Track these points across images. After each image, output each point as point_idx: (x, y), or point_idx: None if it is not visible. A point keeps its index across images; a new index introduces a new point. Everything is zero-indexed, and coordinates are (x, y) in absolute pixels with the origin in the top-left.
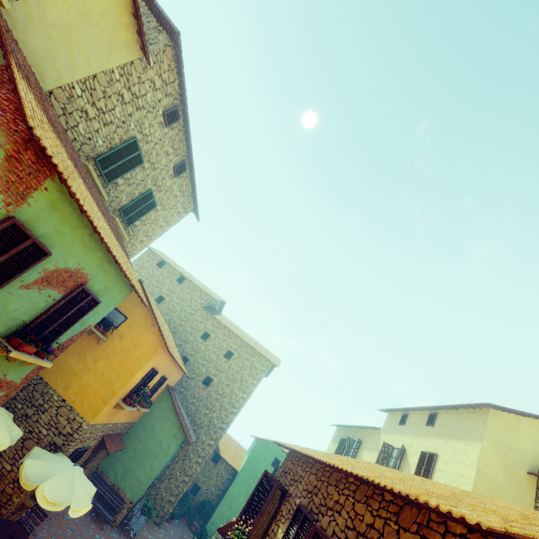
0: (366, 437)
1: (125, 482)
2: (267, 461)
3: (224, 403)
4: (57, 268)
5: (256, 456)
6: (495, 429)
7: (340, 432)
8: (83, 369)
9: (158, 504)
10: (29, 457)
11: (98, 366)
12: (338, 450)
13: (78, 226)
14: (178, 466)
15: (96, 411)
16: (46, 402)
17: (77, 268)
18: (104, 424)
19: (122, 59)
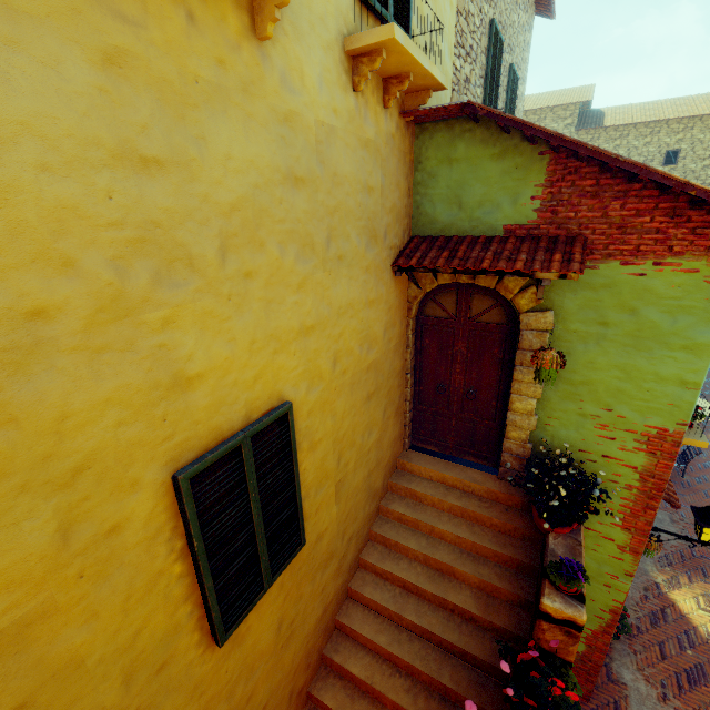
0: None
1: None
2: None
3: None
4: None
5: None
6: None
7: None
8: None
9: None
10: None
11: None
12: None
13: None
14: None
15: None
16: None
17: None
18: None
19: None
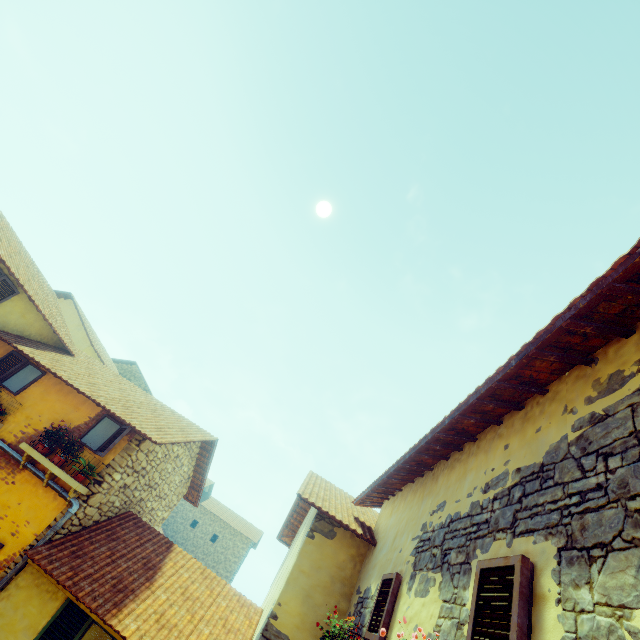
0: None
1: None
2: None
3: None
4: None
5: None
6: None
7: None
8: None
9: None
10: None
11: None
12: None
13: None
14: None
15: None
16: None
17: None
18: None
19: None
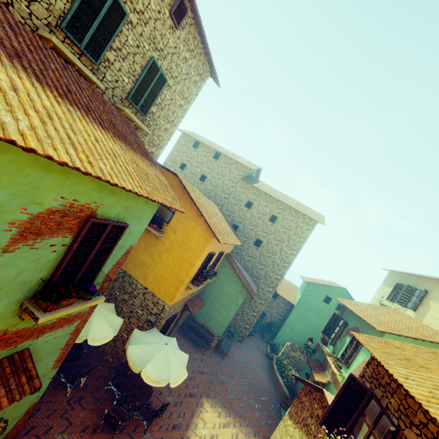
0: (435, 288)
1: (211, 323)
2: (319, 298)
3: (275, 260)
4: (32, 214)
5: (308, 294)
6: None
7: (394, 276)
8: (152, 262)
9: (238, 329)
10: (131, 340)
11: (162, 259)
12: (393, 293)
13: (10, 144)
14: (247, 306)
15: (172, 296)
16: (134, 290)
17: (66, 202)
18: (182, 299)
19: None
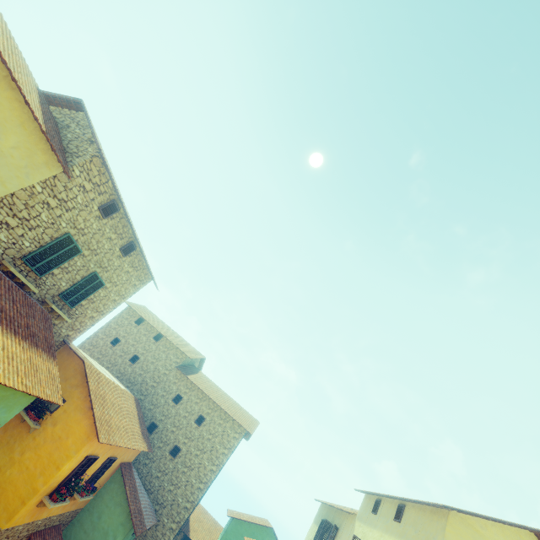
0: (343, 523)
1: None
2: None
3: (191, 477)
4: None
5: (228, 538)
6: (456, 537)
7: (323, 510)
8: (8, 462)
9: None
10: None
11: (24, 459)
12: (317, 534)
13: None
14: None
15: (12, 514)
16: None
17: None
18: (27, 523)
19: (43, 175)
